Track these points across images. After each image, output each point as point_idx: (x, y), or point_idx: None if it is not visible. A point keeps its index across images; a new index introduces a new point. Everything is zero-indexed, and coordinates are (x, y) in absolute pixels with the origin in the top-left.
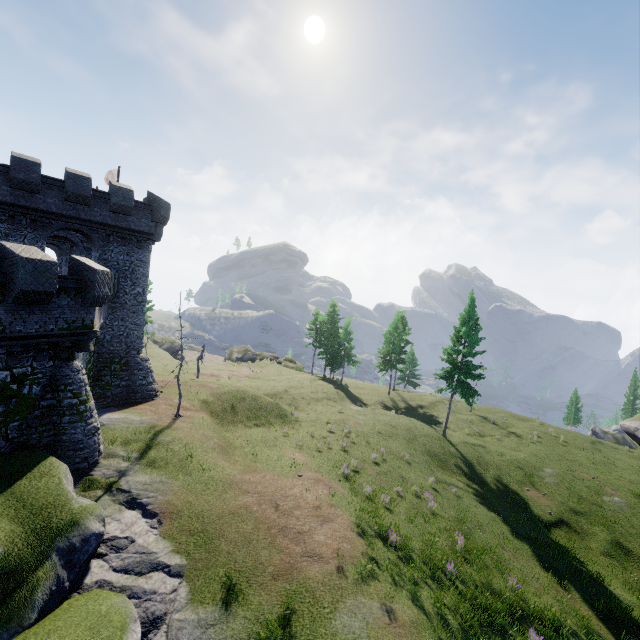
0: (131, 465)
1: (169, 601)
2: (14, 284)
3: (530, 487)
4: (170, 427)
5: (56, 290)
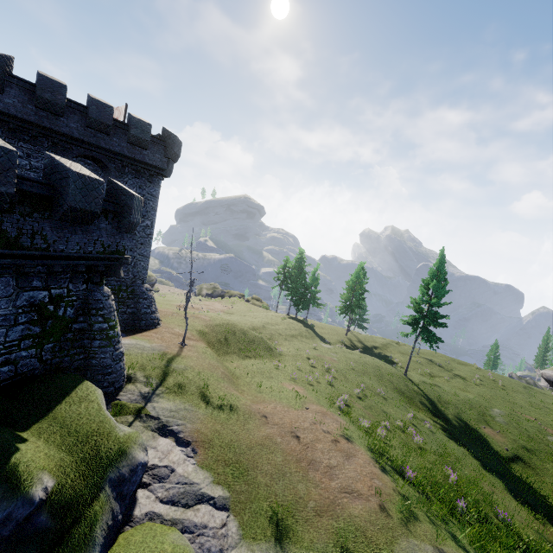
0: (153, 391)
1: (221, 536)
2: (63, 199)
3: (485, 425)
4: (179, 355)
5: (100, 211)
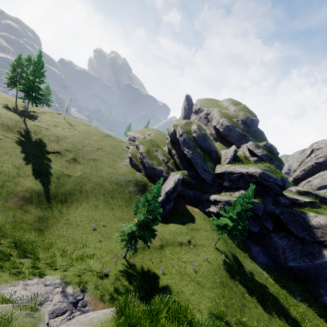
0: None
1: None
2: None
3: (55, 142)
4: None
5: None
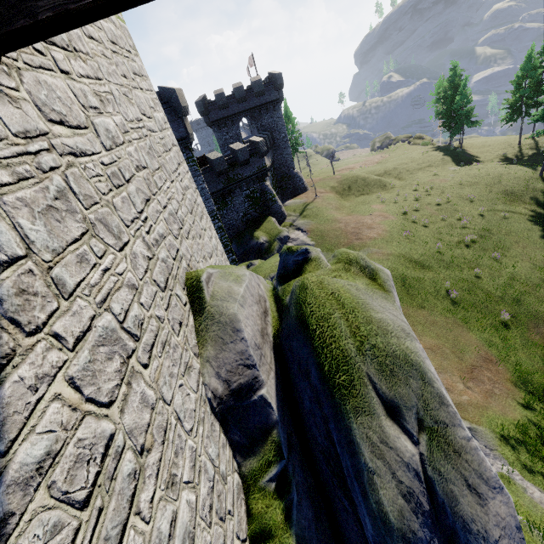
0: (297, 218)
1: None
2: (238, 160)
3: None
4: (312, 202)
5: (249, 157)
